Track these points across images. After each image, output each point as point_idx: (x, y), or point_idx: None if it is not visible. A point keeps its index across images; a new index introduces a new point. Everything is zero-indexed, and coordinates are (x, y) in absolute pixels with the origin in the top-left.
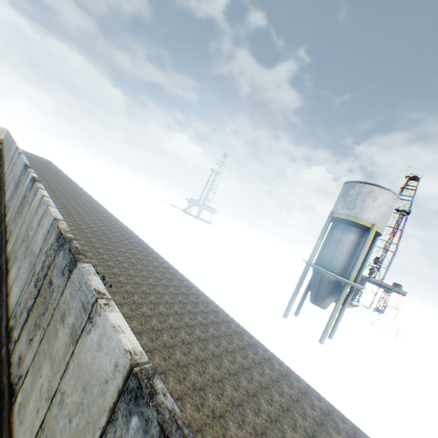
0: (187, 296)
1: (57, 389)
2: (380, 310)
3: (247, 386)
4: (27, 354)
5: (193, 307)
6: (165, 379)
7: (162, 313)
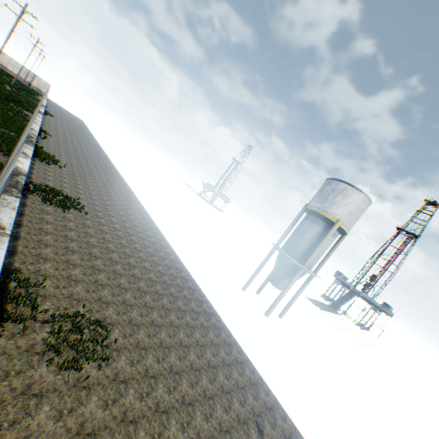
0: (153, 244)
1: None
2: (363, 325)
3: (166, 304)
4: None
5: (154, 251)
6: (97, 273)
7: (122, 243)
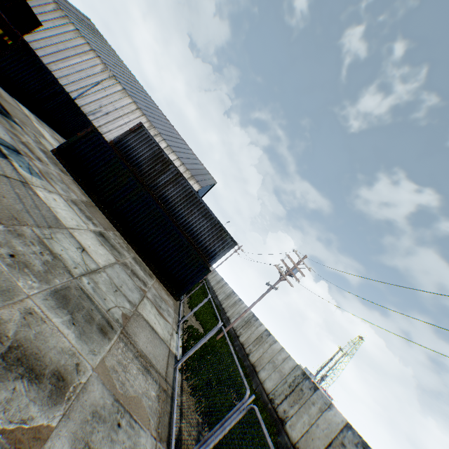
0: None
1: (314, 422)
2: None
3: None
4: (290, 409)
5: None
6: None
7: None
